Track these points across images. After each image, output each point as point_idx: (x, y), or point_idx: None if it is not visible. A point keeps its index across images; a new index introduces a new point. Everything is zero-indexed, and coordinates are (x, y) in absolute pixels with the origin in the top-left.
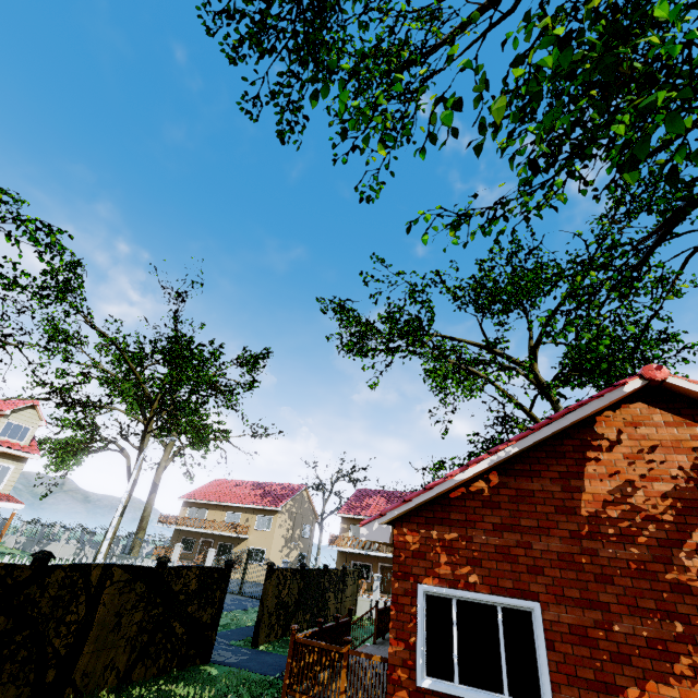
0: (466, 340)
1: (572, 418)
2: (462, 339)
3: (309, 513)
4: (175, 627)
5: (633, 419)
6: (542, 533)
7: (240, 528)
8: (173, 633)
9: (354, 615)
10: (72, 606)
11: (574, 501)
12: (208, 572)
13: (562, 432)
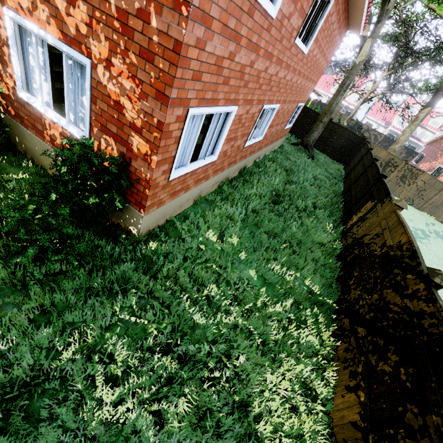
0: None
1: None
2: None
3: None
4: None
5: None
6: (435, 147)
7: None
8: None
9: None
10: None
11: (442, 143)
12: None
13: None
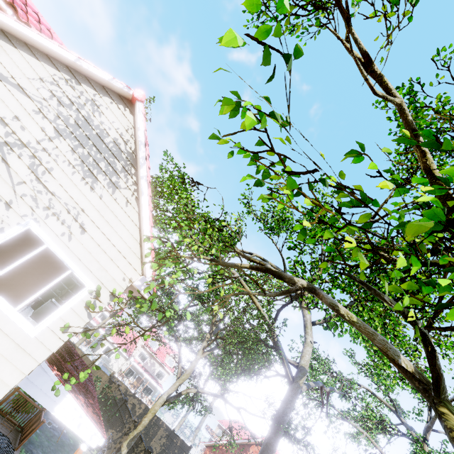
0: (383, 400)
1: (245, 440)
2: (380, 398)
3: None
4: (170, 452)
5: (257, 450)
6: None
7: None
8: (170, 453)
9: None
10: (155, 426)
11: None
12: (184, 443)
13: (244, 444)
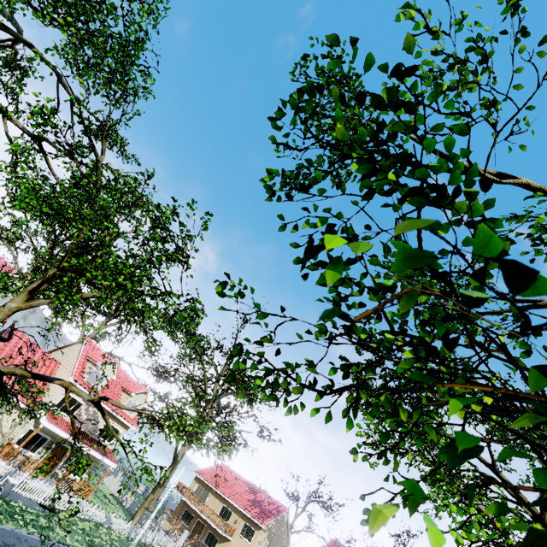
0: None
1: None
2: None
3: (283, 536)
4: None
5: None
6: None
7: (229, 528)
8: None
9: None
10: None
11: None
12: None
13: None
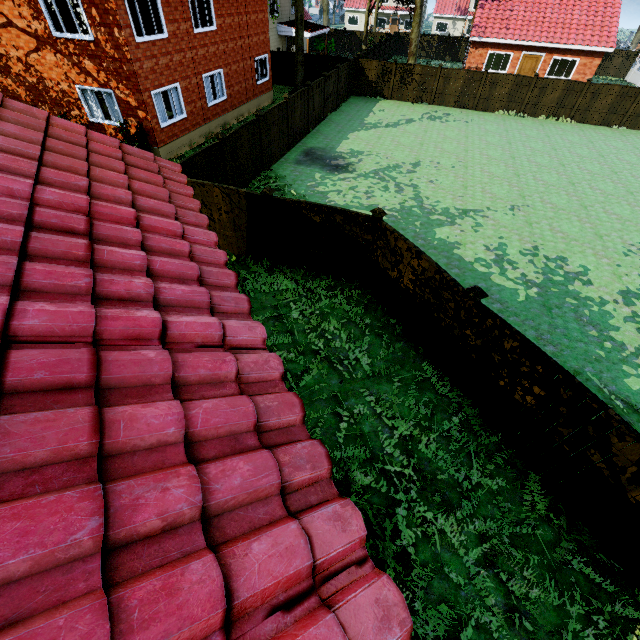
0: None
1: None
2: None
3: None
4: None
5: None
6: None
7: None
8: None
9: (624, 79)
10: (455, 45)
11: None
12: None
13: None
